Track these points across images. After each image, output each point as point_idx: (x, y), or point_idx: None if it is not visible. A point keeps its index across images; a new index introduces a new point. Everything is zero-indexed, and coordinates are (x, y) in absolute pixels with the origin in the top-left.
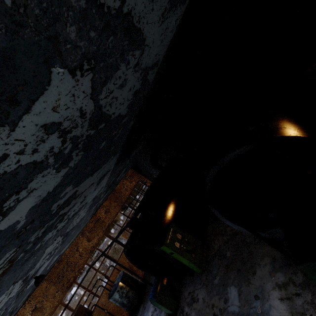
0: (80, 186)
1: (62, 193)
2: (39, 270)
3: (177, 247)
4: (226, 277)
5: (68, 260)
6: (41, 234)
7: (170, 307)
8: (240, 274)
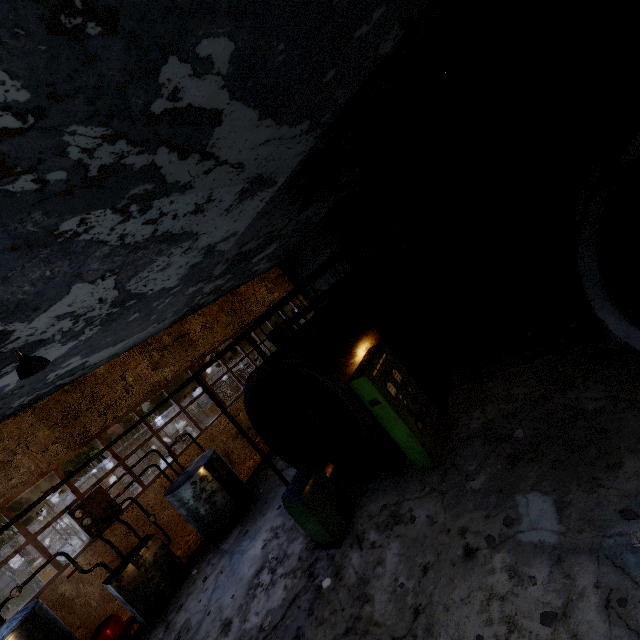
0: (231, 116)
1: (207, 43)
2: (35, 351)
3: (392, 394)
4: (511, 476)
5: (98, 389)
6: (96, 169)
7: (330, 526)
8: (563, 470)
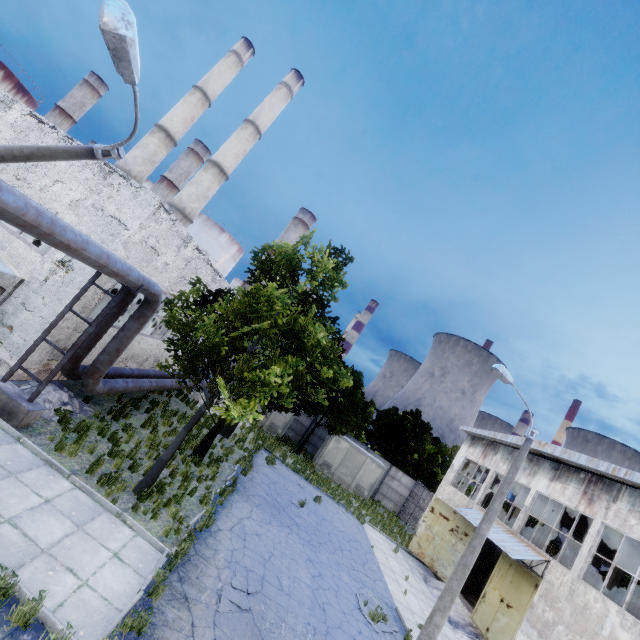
0: None
1: None
2: None
3: None
4: None
5: None
6: None
7: None
8: None
